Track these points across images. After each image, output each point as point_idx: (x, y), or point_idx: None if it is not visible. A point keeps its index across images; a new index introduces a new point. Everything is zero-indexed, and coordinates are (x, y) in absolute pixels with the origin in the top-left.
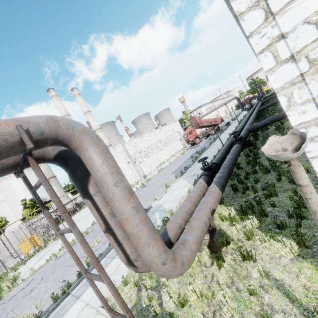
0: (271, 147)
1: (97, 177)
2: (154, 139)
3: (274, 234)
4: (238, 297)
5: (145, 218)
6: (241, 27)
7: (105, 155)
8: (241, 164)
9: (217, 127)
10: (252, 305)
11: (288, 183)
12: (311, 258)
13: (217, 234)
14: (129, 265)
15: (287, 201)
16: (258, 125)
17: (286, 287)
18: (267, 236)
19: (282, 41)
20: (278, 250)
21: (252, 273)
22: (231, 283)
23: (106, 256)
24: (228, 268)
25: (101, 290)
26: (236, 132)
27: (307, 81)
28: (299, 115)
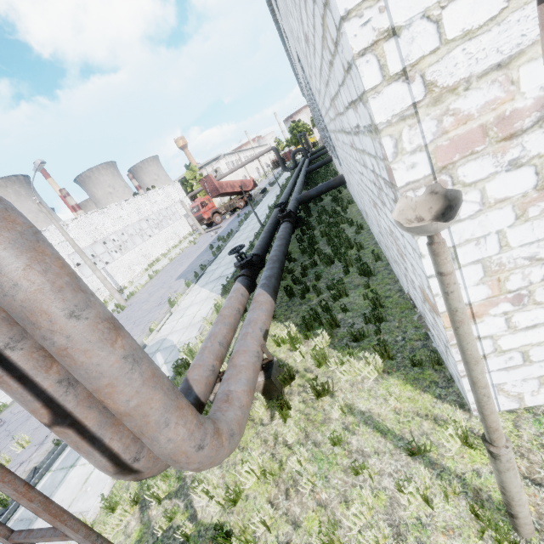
0: (401, 215)
1: (15, 302)
2: (134, 216)
3: (352, 351)
4: (318, 455)
5: (153, 373)
6: (279, 28)
7: (31, 246)
8: (293, 254)
9: (249, 197)
10: (338, 459)
11: (358, 276)
12: (397, 372)
13: (275, 368)
14: (122, 474)
15: (360, 301)
16: (311, 194)
17: (375, 418)
18: (344, 355)
19: (392, 42)
20: (360, 370)
21: (331, 413)
22: (305, 438)
23: (50, 469)
24: (298, 416)
25: (50, 543)
26: (283, 203)
27: (421, 117)
28: (408, 169)
